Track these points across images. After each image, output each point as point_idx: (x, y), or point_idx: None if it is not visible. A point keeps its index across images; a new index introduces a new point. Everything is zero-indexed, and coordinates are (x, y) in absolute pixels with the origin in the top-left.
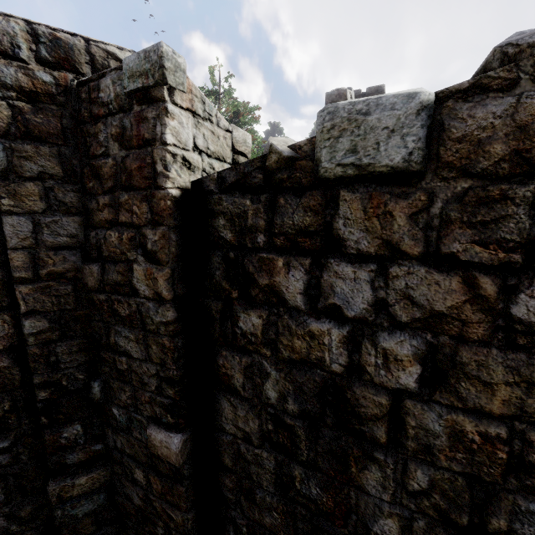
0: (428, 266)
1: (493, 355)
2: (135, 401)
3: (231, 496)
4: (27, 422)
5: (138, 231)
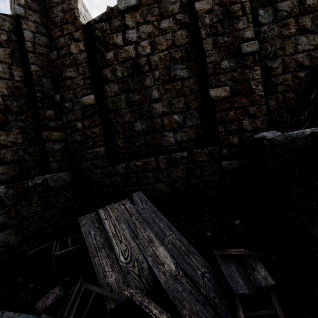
0: (145, 24)
1: (160, 37)
2: (75, 94)
3: (114, 120)
4: (30, 112)
5: (71, 34)
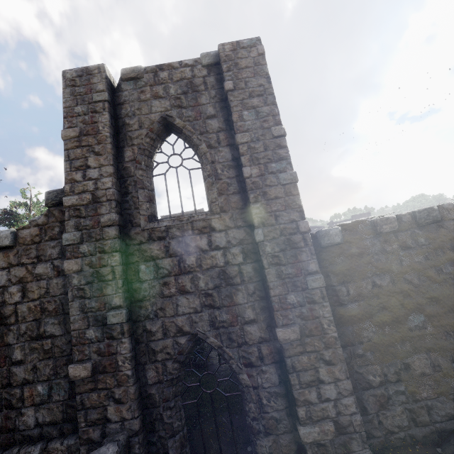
0: (18, 266)
1: (33, 283)
2: None
3: None
4: None
5: None
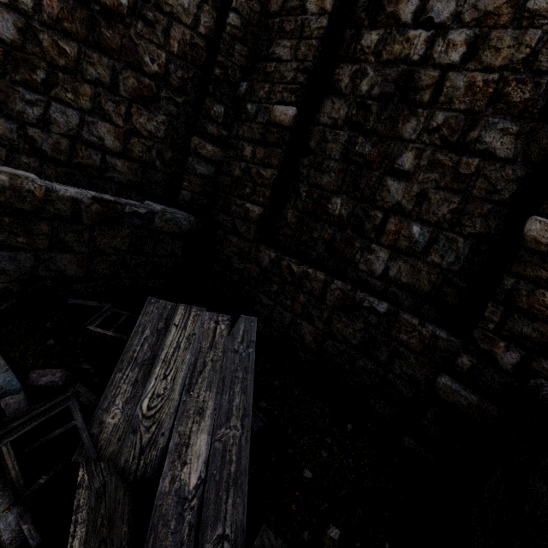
0: None
1: (507, 32)
2: (270, 93)
3: (304, 171)
4: (194, 95)
5: None
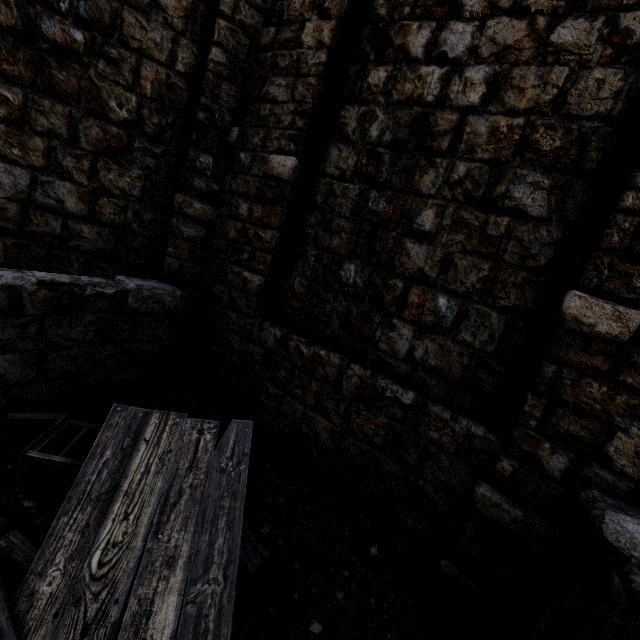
0: (511, 16)
1: (531, 69)
2: (266, 140)
3: (311, 231)
4: (175, 144)
5: None
